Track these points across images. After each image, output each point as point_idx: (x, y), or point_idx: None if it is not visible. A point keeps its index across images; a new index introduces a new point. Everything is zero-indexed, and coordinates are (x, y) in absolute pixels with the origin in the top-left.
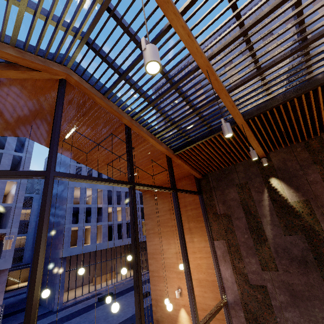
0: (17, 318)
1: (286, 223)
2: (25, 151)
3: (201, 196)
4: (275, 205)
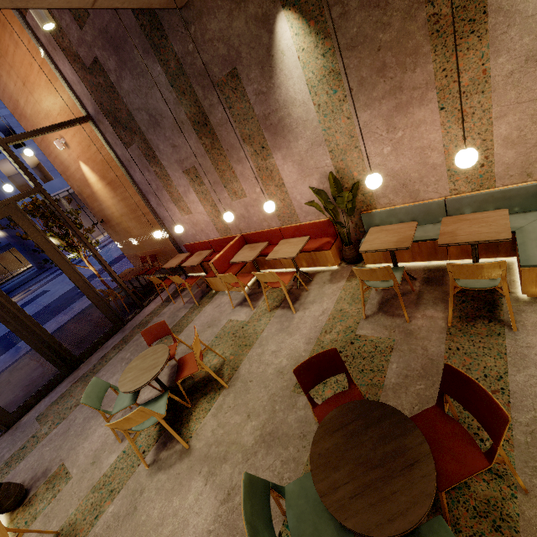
0: (29, 284)
1: None
2: None
3: None
4: None
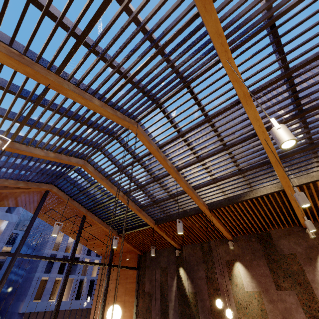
0: None
1: (182, 310)
2: None
3: (138, 272)
4: (178, 292)
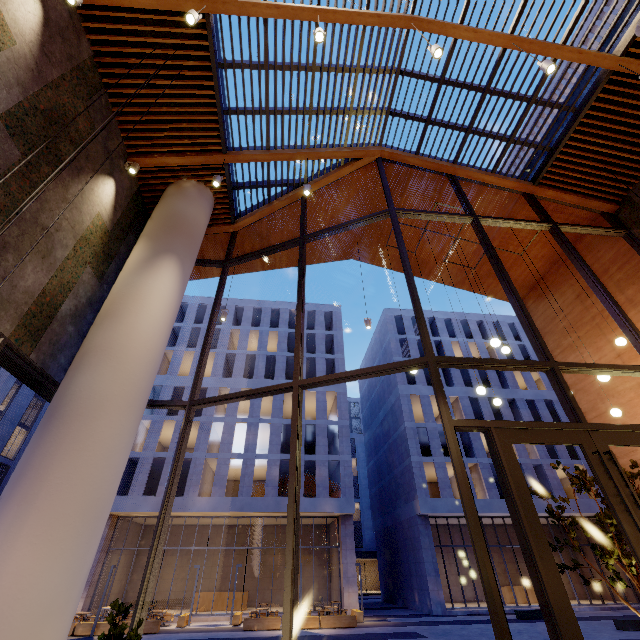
0: (379, 611)
1: None
2: (335, 351)
3: (628, 236)
4: None
